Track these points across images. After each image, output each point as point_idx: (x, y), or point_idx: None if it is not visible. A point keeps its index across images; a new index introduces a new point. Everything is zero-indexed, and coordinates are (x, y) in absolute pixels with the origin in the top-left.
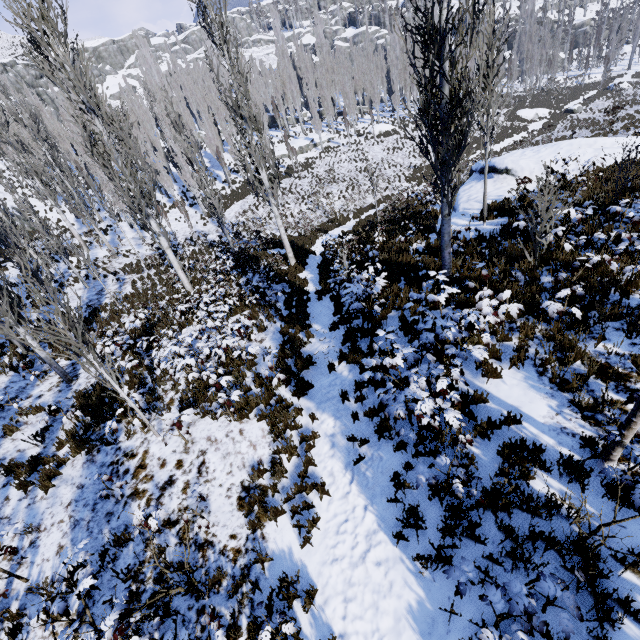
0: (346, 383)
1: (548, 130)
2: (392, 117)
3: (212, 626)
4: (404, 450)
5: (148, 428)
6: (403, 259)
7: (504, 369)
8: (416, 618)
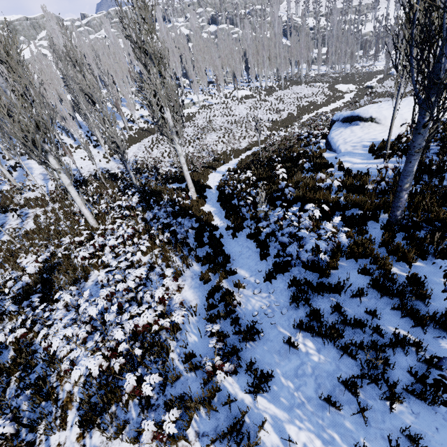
0: (320, 373)
1: (370, 96)
2: (249, 86)
3: None
4: None
5: None
6: (324, 197)
7: None
8: None
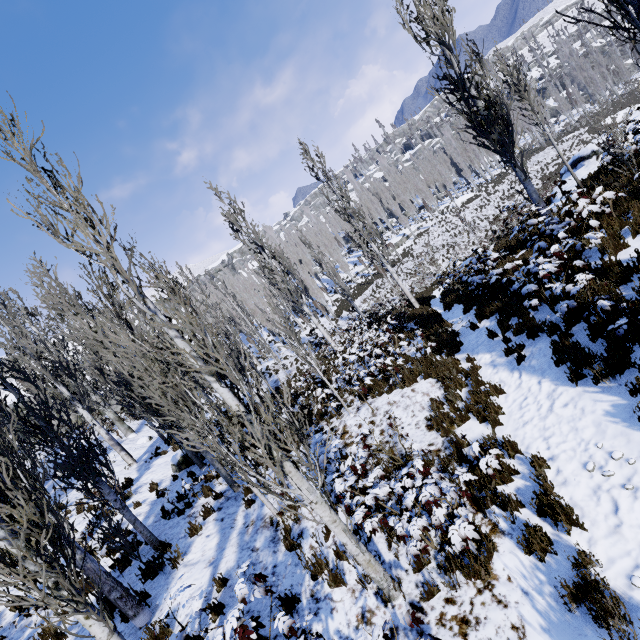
0: (490, 329)
1: None
2: (469, 188)
3: (432, 469)
4: (558, 332)
5: (341, 416)
6: (511, 243)
7: (629, 241)
8: (614, 415)
